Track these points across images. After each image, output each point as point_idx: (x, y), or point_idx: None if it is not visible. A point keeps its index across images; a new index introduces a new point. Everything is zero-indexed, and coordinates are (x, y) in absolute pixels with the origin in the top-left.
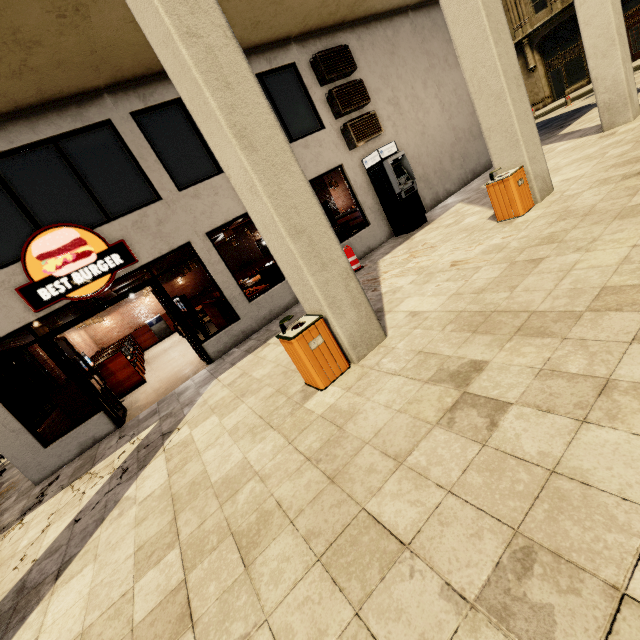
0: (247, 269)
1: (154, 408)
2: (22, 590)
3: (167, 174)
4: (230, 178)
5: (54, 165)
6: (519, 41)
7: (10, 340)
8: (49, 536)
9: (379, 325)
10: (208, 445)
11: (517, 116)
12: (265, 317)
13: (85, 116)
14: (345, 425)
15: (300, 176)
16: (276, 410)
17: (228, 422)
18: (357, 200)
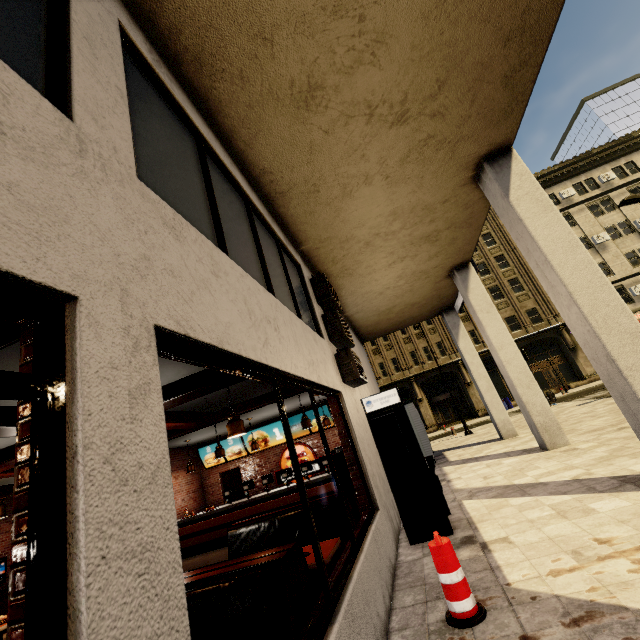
0: None
1: None
2: None
3: (129, 128)
4: None
5: None
6: None
7: None
8: None
9: None
10: None
11: None
12: None
13: None
14: None
15: None
16: None
17: None
18: (357, 456)
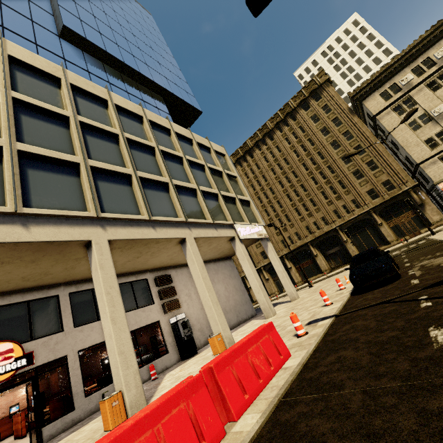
0: (88, 380)
1: None
2: None
3: (72, 319)
4: (104, 331)
5: (22, 311)
6: (260, 267)
7: None
8: None
9: (145, 398)
10: None
11: (217, 314)
12: (91, 409)
13: (49, 293)
14: None
15: (128, 333)
16: None
17: None
18: (164, 338)
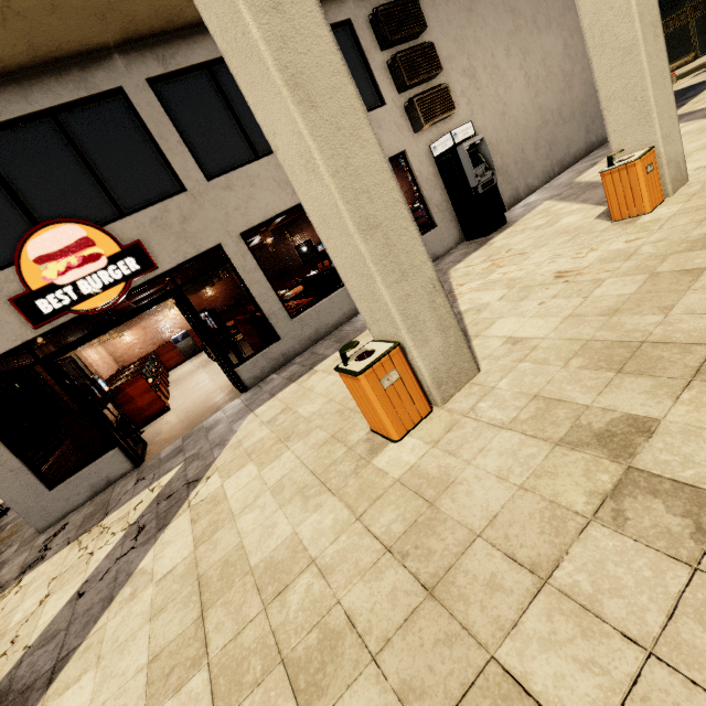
0: (286, 279)
1: (178, 445)
2: (7, 693)
3: (193, 159)
4: (276, 151)
5: (53, 145)
6: None
7: (13, 359)
8: (47, 612)
9: (471, 355)
10: (245, 506)
11: (652, 78)
12: (310, 337)
13: (90, 82)
14: (438, 500)
15: (375, 147)
16: (333, 465)
17: (270, 475)
18: (422, 196)
